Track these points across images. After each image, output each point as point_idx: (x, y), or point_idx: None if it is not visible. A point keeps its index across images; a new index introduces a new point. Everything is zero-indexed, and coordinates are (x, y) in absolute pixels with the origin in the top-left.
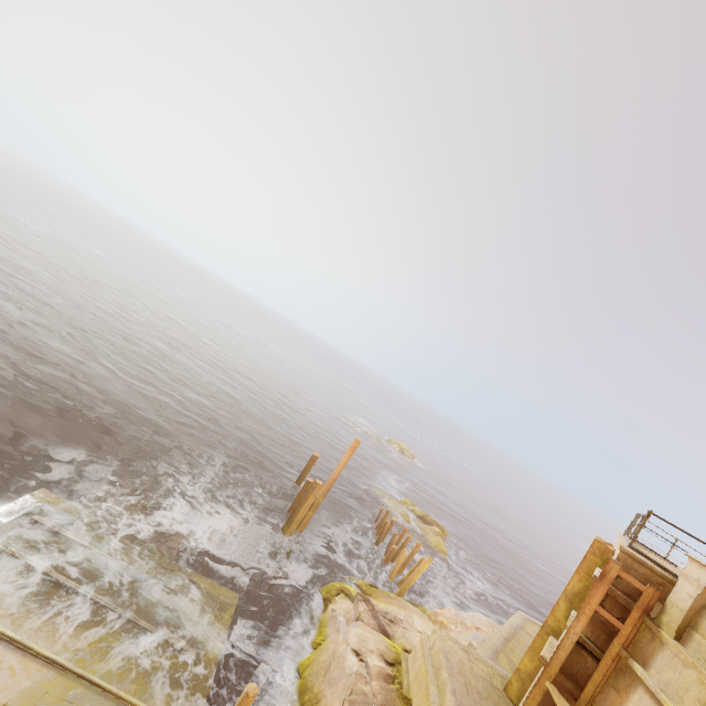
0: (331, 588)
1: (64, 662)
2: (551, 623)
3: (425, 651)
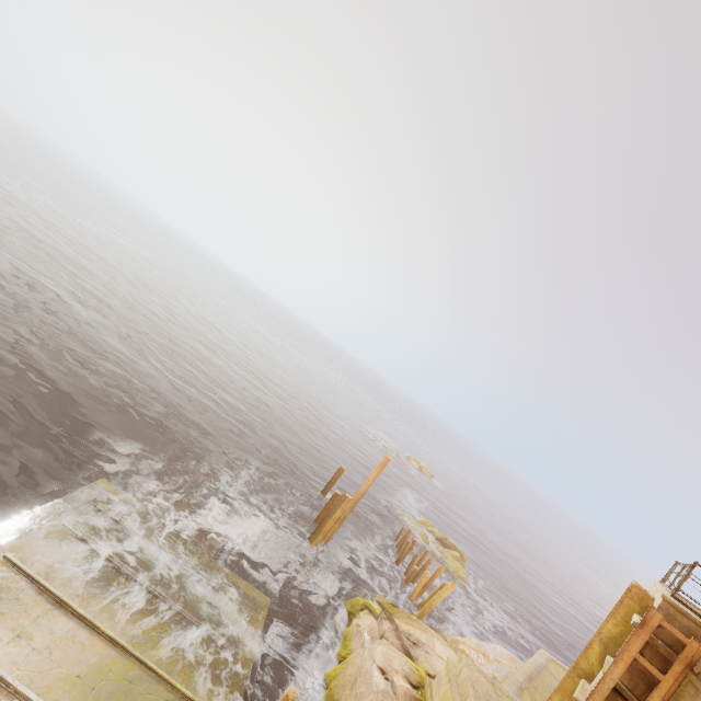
0: (355, 602)
1: (124, 643)
2: (583, 666)
3: (451, 678)
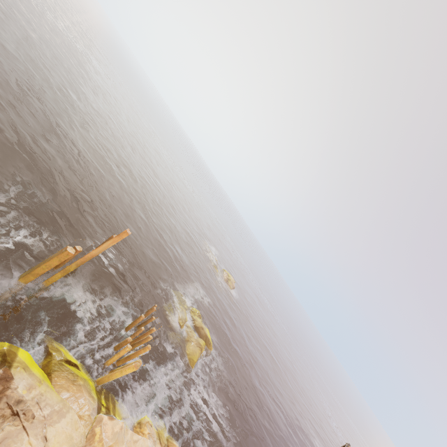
0: None
1: None
2: None
3: None
